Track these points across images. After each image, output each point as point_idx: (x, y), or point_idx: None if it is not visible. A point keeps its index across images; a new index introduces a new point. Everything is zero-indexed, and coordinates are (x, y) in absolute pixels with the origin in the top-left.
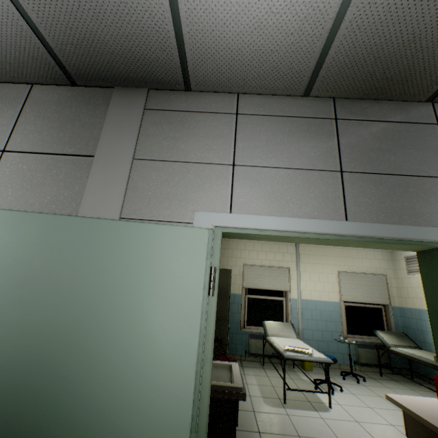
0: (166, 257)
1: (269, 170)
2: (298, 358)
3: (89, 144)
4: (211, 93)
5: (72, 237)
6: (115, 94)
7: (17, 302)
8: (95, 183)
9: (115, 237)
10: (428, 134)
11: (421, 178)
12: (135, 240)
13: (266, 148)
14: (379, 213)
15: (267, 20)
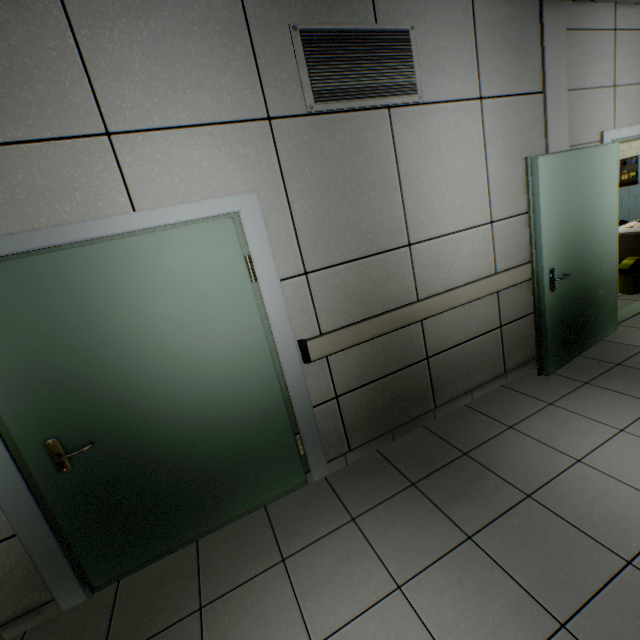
0: (607, 167)
1: (629, 88)
2: None
3: (535, 79)
4: (600, 4)
5: (576, 166)
6: (544, 11)
7: (566, 213)
8: (551, 121)
9: (590, 160)
10: None
11: None
12: (596, 160)
13: (628, 67)
14: None
15: None
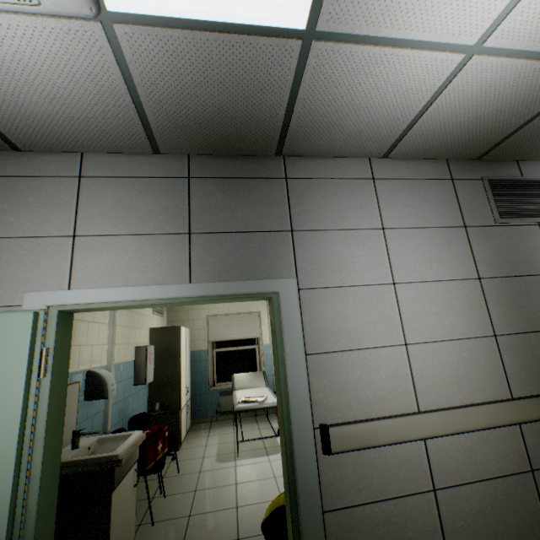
0: None
1: (114, 238)
2: (248, 408)
3: None
4: (50, 153)
5: None
6: None
7: None
8: None
9: None
10: (276, 189)
11: (265, 233)
12: None
13: (112, 215)
14: (222, 272)
15: (60, 93)
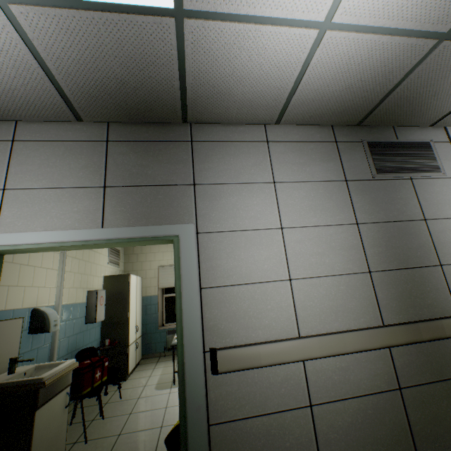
0: None
1: (39, 191)
2: None
3: None
4: None
5: None
6: None
7: None
8: None
9: None
10: (183, 150)
11: (170, 186)
12: None
13: (39, 172)
14: (131, 219)
15: None
